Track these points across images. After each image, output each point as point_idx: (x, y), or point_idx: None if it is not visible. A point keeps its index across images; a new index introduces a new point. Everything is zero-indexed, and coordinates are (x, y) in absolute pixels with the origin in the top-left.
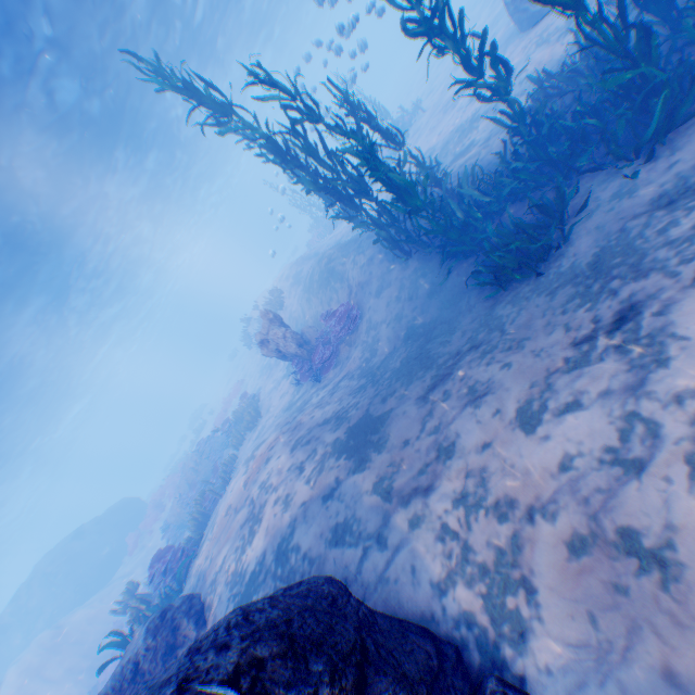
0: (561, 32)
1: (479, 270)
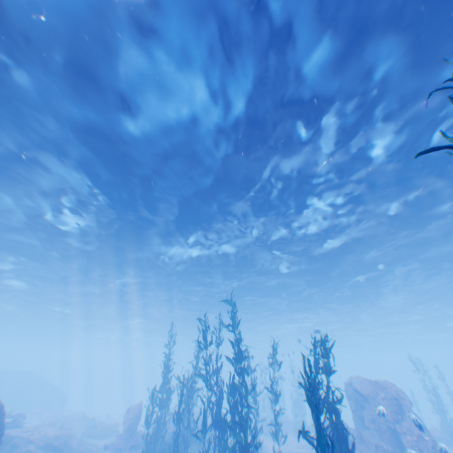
0: None
1: None
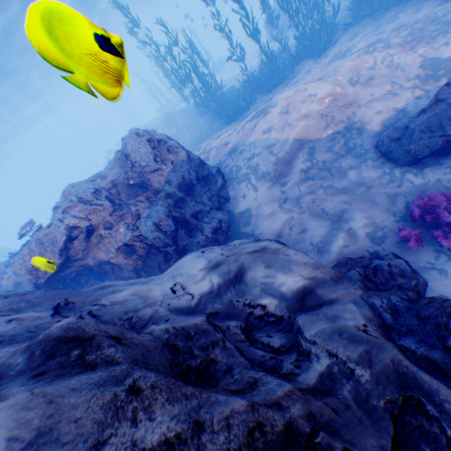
0: (277, 49)
1: (225, 119)
